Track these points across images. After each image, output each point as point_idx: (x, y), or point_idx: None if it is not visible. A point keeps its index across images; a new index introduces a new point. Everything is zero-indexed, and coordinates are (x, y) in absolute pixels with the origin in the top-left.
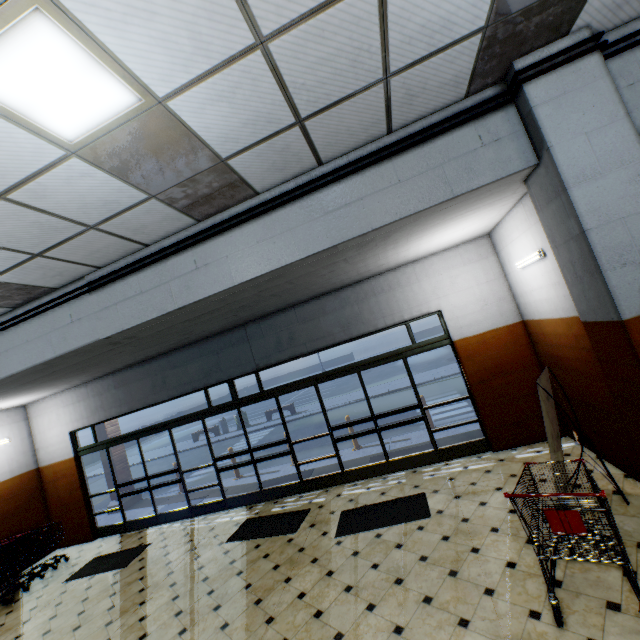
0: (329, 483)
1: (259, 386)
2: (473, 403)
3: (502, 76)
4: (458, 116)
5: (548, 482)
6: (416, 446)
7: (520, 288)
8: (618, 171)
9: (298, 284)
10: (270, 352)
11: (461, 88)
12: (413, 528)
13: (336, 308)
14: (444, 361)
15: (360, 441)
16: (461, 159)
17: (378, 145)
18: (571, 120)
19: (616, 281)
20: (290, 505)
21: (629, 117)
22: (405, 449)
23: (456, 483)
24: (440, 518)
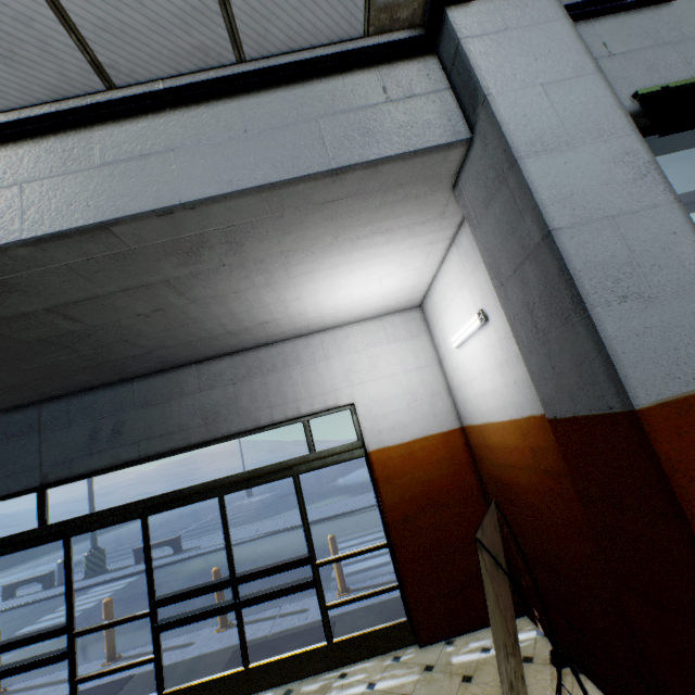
0: None
1: (39, 516)
2: (393, 555)
3: (419, 12)
4: (352, 54)
5: None
6: (310, 627)
7: (458, 378)
8: (595, 144)
9: (95, 325)
10: (74, 453)
11: (355, 3)
12: None
13: (201, 388)
14: None
15: None
16: (353, 115)
17: (220, 75)
18: (519, 64)
19: (614, 327)
20: None
21: (602, 73)
22: (292, 633)
23: None
24: None
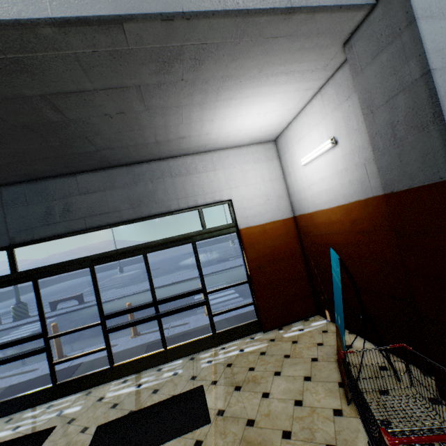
0: (93, 383)
1: (11, 266)
2: (251, 287)
3: None
4: None
5: (320, 361)
6: (194, 330)
7: (298, 185)
8: None
9: (70, 119)
10: (34, 224)
11: None
12: (189, 445)
13: (128, 183)
14: (215, 262)
15: (140, 327)
16: None
17: None
18: None
19: None
20: (28, 423)
21: None
22: (183, 334)
23: (235, 370)
24: (222, 423)
